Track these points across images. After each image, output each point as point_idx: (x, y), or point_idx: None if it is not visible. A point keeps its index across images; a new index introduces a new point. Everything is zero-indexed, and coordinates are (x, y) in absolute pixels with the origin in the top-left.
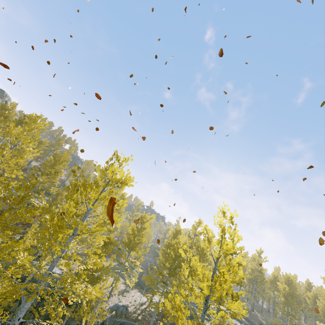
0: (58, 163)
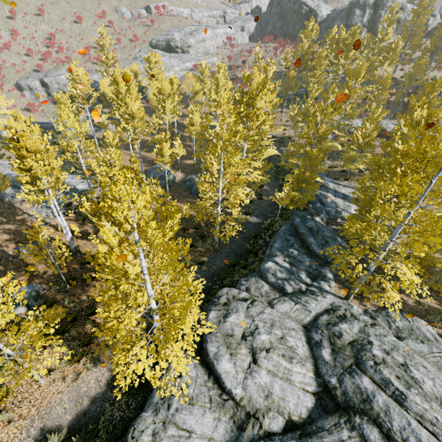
0: (350, 79)
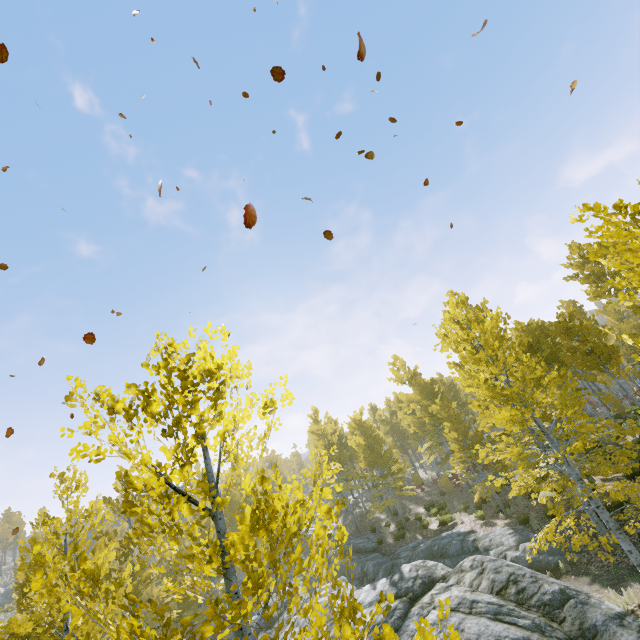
0: None
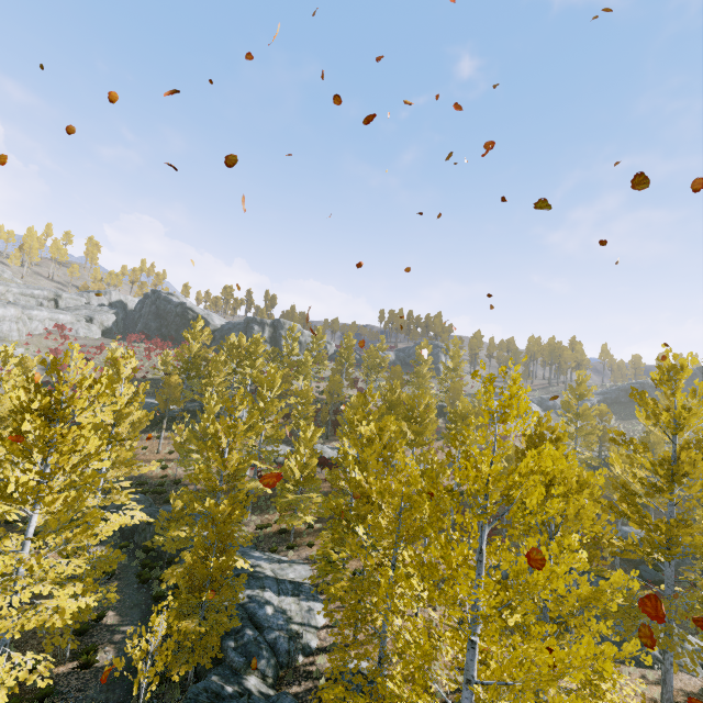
0: (264, 388)
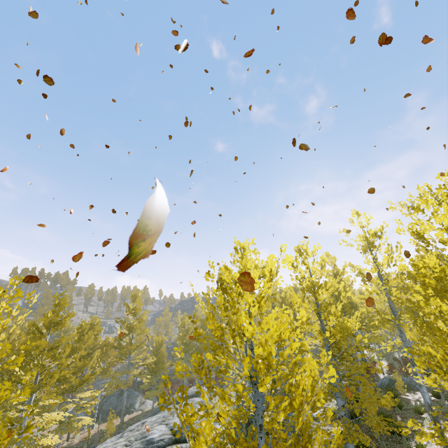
0: None
